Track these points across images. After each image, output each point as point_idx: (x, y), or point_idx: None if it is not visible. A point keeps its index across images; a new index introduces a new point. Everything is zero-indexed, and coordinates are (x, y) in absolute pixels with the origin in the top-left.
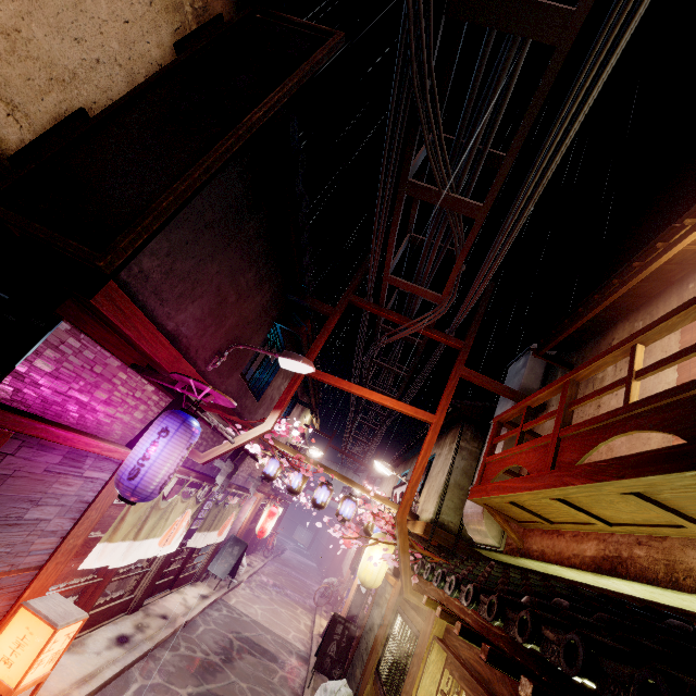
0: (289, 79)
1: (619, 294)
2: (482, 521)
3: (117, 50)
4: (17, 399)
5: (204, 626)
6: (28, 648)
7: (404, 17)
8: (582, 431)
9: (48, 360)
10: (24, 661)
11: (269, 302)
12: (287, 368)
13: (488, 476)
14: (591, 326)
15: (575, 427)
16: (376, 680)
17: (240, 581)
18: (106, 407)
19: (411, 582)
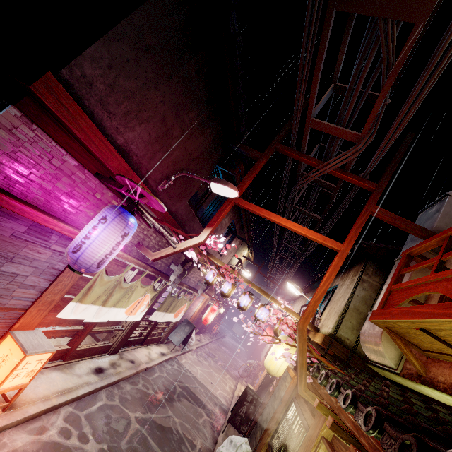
0: None
1: None
2: (379, 342)
3: None
4: None
5: (159, 373)
6: (8, 364)
7: None
8: None
9: (3, 141)
10: (4, 372)
11: (211, 146)
12: (217, 192)
13: (393, 302)
14: None
15: None
16: (269, 450)
17: (190, 349)
18: (69, 199)
19: (306, 381)
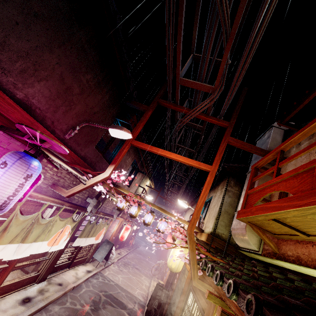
0: None
1: None
2: (245, 233)
3: None
4: None
5: (86, 289)
6: None
7: None
8: None
9: None
10: None
11: (108, 102)
12: (115, 135)
13: (251, 202)
14: None
15: None
16: None
17: (112, 262)
18: None
19: (197, 274)
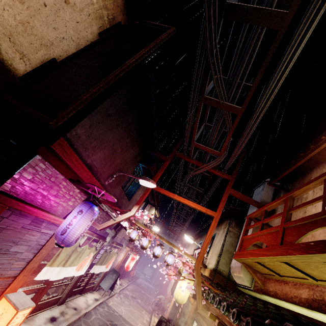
0: (148, 46)
1: (314, 153)
2: (241, 271)
3: (73, 34)
4: (13, 191)
5: (95, 316)
6: (3, 320)
7: (203, 20)
8: (297, 224)
9: (29, 173)
10: None
11: (136, 153)
12: (143, 184)
13: (244, 247)
14: (298, 170)
15: (293, 222)
16: None
17: (115, 293)
18: (55, 198)
19: (202, 303)
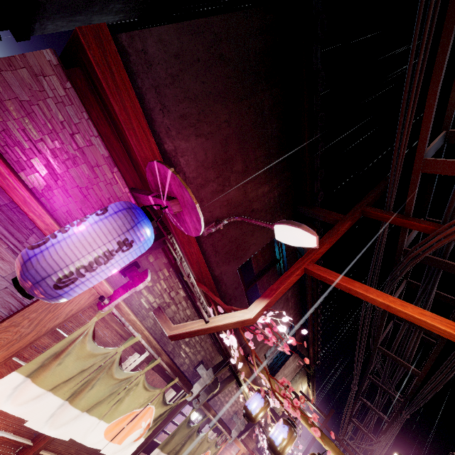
0: None
1: None
2: None
3: None
4: None
5: None
6: None
7: None
8: None
9: (22, 84)
10: None
11: (276, 202)
12: (283, 238)
13: None
14: None
15: None
16: None
17: None
18: (81, 198)
19: None
